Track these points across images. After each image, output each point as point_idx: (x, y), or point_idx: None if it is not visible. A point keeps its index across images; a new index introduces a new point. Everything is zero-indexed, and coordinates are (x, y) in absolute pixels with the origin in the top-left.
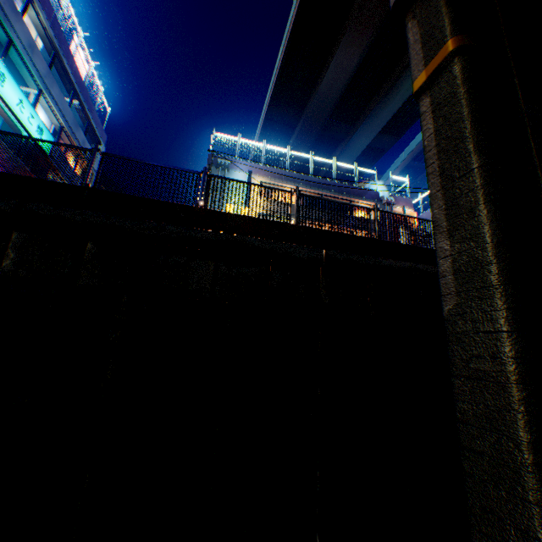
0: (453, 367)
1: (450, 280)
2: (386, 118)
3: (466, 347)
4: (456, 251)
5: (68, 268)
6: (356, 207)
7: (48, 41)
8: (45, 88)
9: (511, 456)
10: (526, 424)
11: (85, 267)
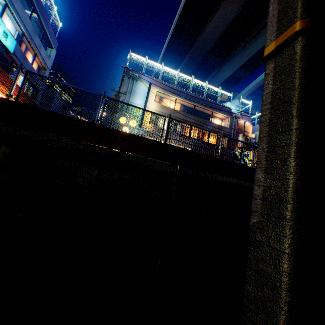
0: (248, 261)
1: (259, 203)
2: (246, 58)
3: (259, 252)
4: (267, 184)
5: None
6: (215, 117)
7: None
8: (9, 2)
9: None
10: (286, 319)
11: None
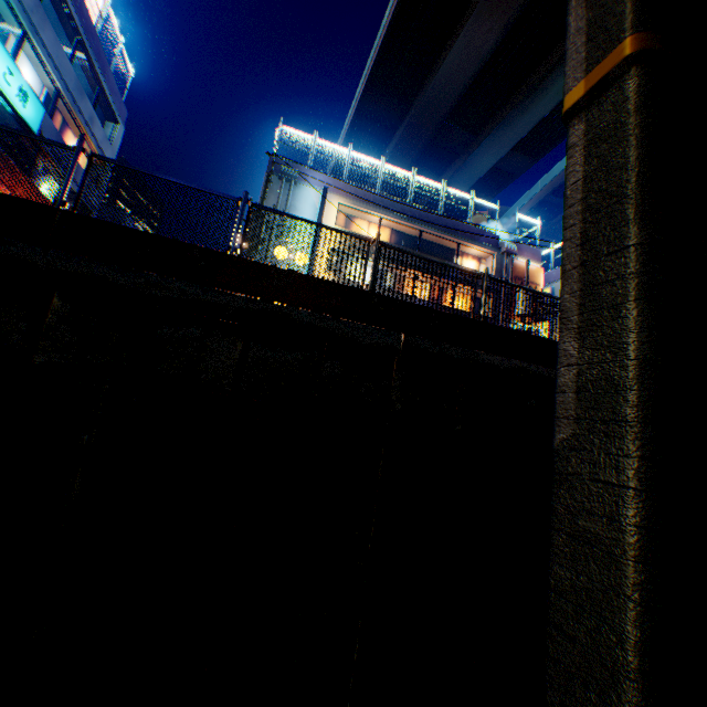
0: (555, 518)
1: (571, 400)
2: (524, 130)
3: (576, 496)
4: (585, 360)
5: (20, 334)
6: (465, 254)
7: None
8: (31, 29)
9: (610, 653)
10: (638, 618)
11: (48, 334)
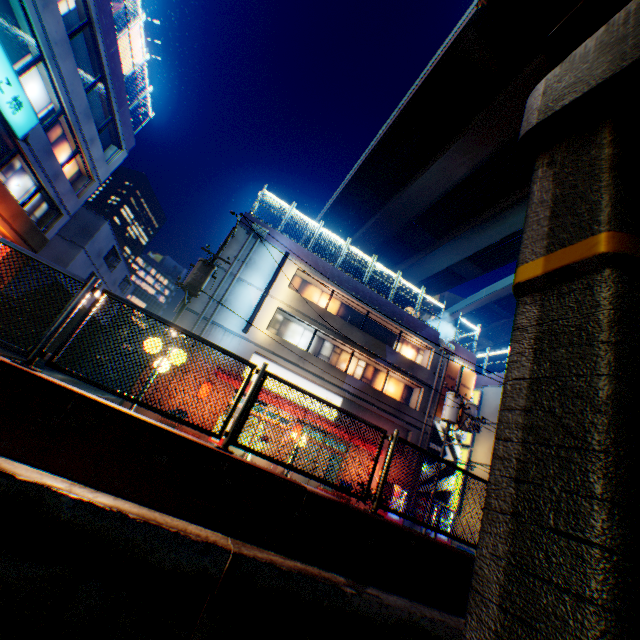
0: None
1: None
2: (478, 246)
3: None
4: None
5: None
6: (406, 341)
7: (84, 4)
8: (49, 56)
9: None
10: None
11: None
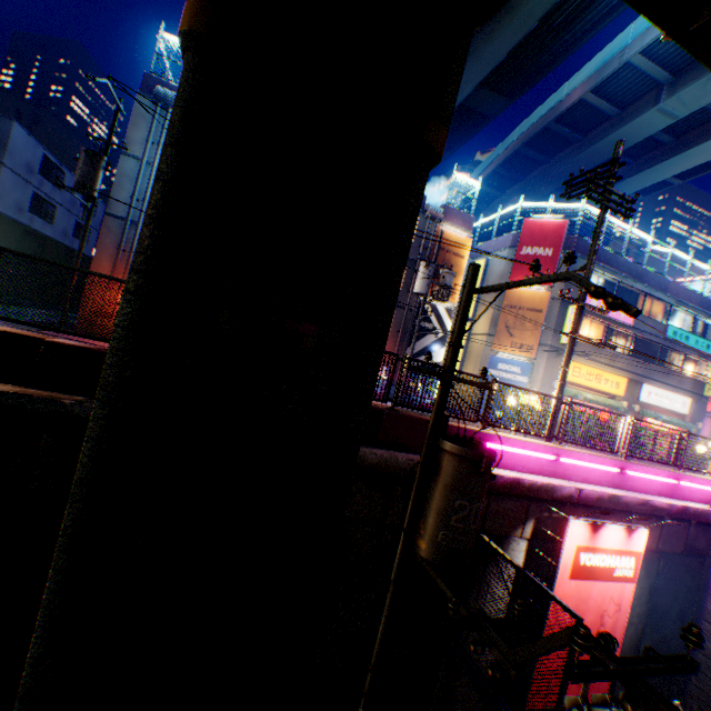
0: None
1: None
2: (490, 63)
3: None
4: None
5: None
6: None
7: None
8: None
9: None
10: None
11: None
